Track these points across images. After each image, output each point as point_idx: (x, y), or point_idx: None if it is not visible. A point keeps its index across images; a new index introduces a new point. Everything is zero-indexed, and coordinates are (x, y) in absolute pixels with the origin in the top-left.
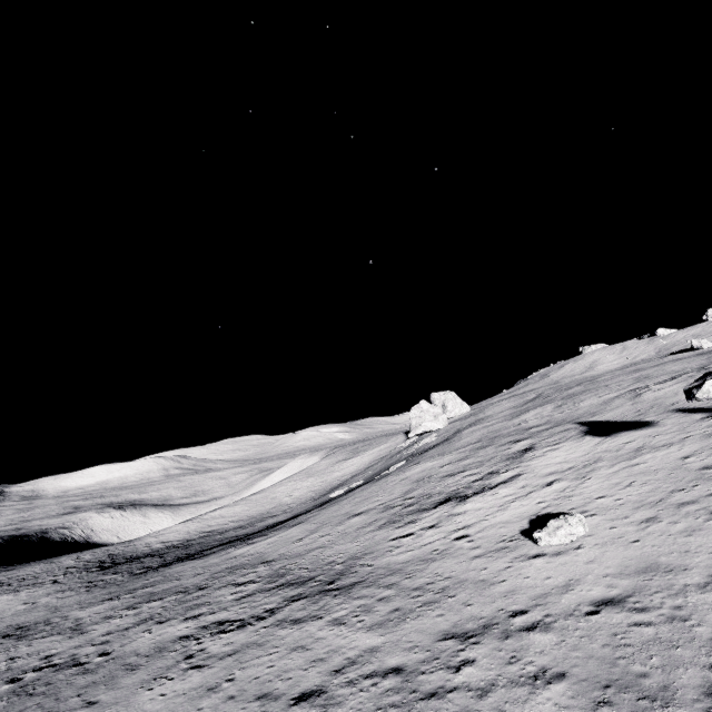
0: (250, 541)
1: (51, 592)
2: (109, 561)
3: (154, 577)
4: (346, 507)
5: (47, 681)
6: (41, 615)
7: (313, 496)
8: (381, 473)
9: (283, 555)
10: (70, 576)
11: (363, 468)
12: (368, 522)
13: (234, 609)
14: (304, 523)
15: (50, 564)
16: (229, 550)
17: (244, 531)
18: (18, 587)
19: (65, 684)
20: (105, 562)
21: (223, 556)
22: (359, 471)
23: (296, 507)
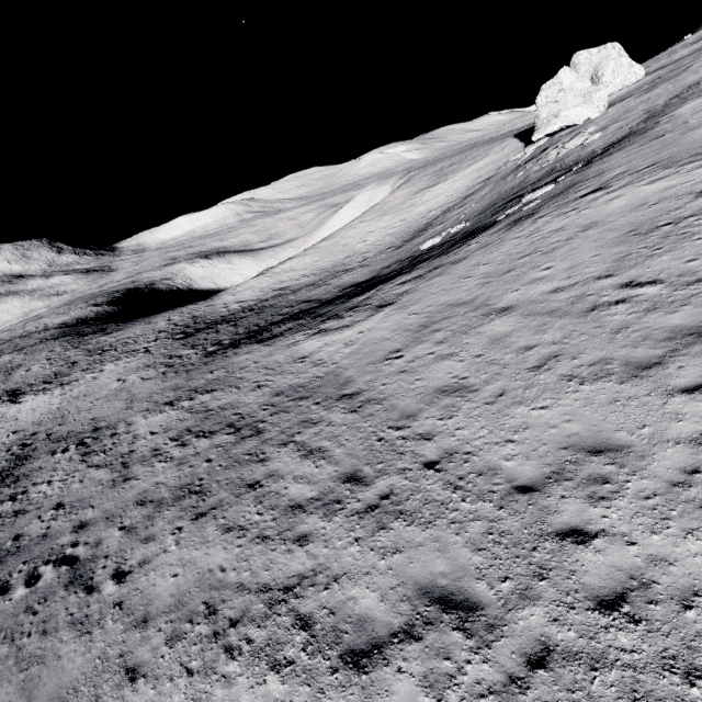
0: (322, 325)
1: (140, 366)
2: (192, 325)
3: (218, 370)
4: (468, 286)
5: (47, 617)
6: (117, 410)
7: (392, 242)
8: (500, 208)
9: (372, 389)
10: (159, 345)
11: (458, 199)
12: (546, 342)
13: (296, 549)
14: (394, 307)
15: (148, 326)
16: (297, 336)
17: (316, 292)
18: (120, 355)
19: (52, 655)
20: (188, 327)
21: (289, 350)
22: (453, 203)
23: (373, 259)
